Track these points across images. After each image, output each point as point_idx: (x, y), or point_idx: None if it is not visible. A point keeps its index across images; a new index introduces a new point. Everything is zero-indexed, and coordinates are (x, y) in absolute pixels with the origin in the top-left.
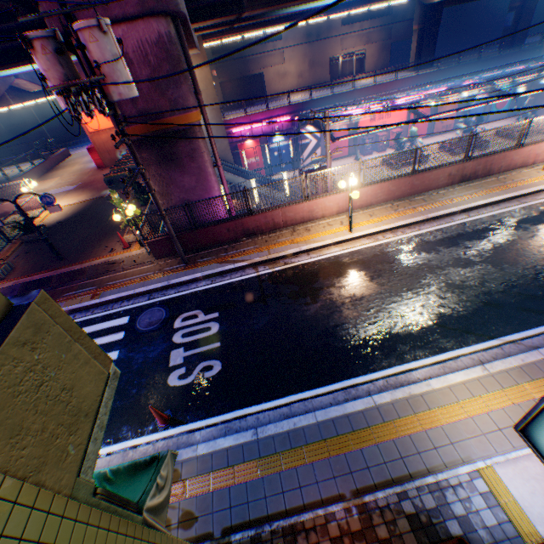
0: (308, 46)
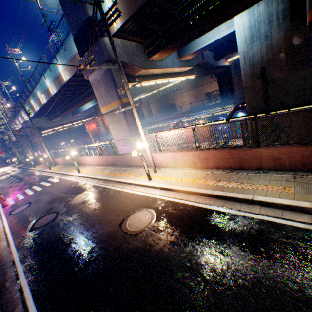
0: (193, 90)
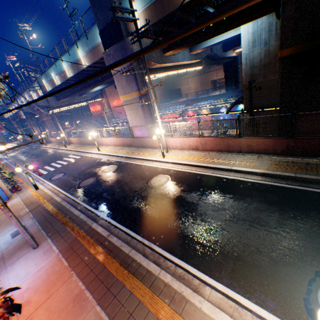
0: (199, 76)
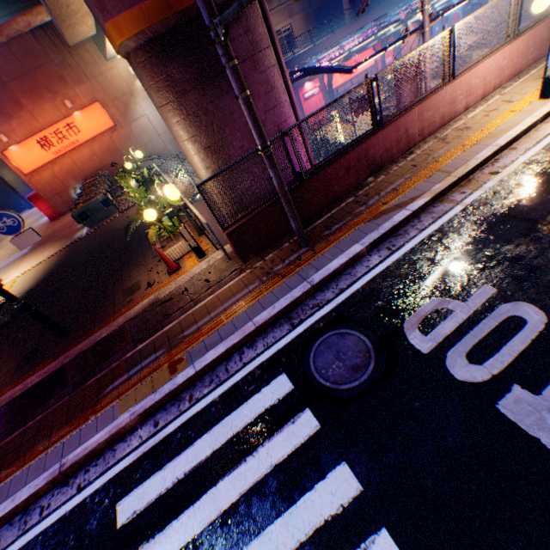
0: None
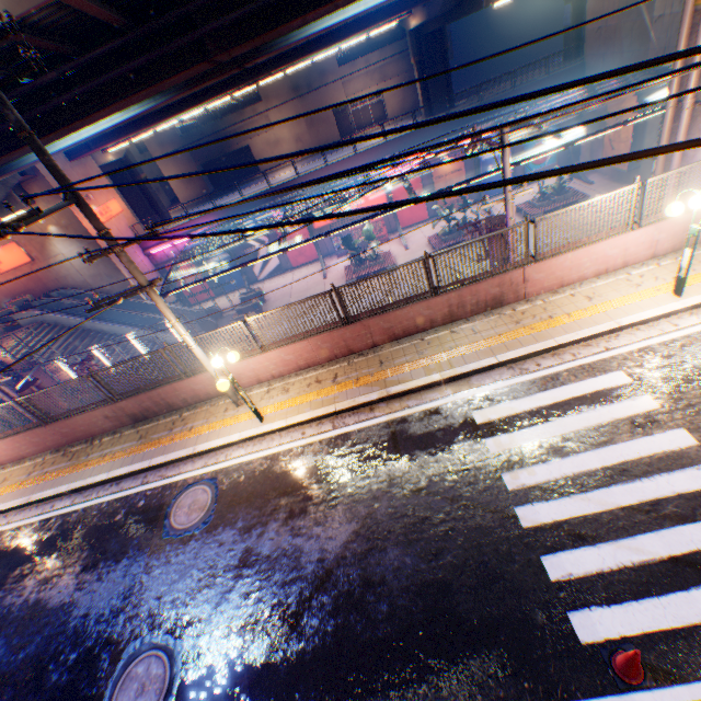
0: (300, 101)
